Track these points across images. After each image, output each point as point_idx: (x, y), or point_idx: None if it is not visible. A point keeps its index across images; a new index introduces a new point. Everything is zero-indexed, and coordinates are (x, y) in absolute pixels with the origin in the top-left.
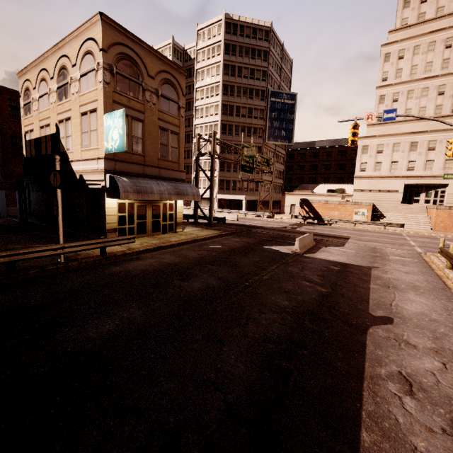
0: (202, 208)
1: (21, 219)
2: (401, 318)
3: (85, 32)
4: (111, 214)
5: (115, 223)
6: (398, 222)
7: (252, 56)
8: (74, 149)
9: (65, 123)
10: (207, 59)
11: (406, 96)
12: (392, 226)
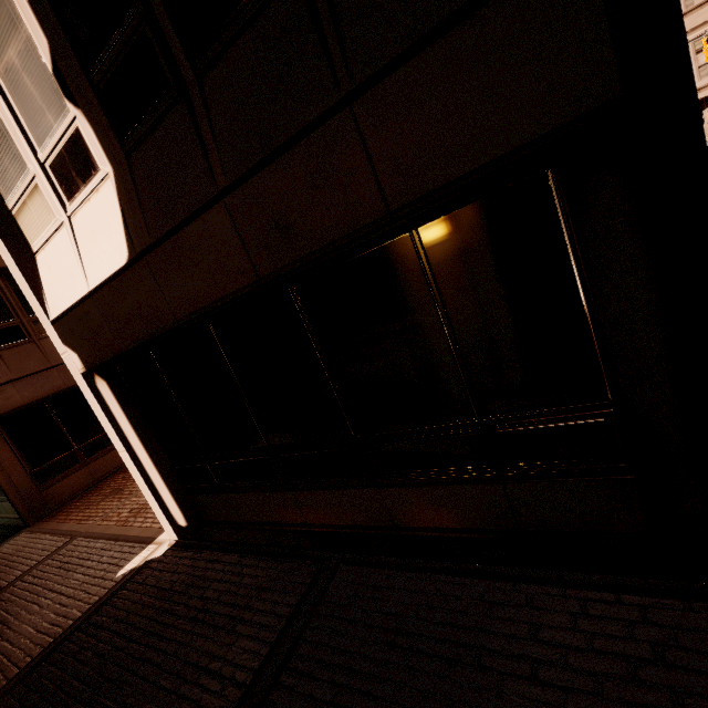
0: None
1: None
2: None
3: None
4: None
5: None
6: None
7: None
8: None
9: None
10: None
11: None
12: None
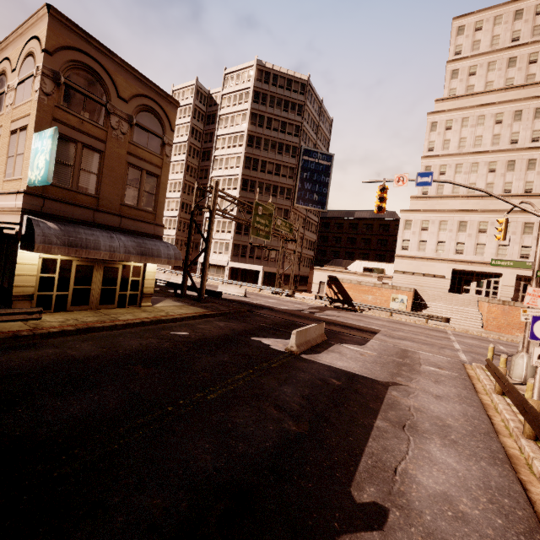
0: (208, 277)
1: None
2: (404, 511)
3: (30, 30)
4: (26, 274)
5: (31, 287)
6: (443, 315)
7: (284, 109)
8: None
9: None
10: (232, 105)
11: (454, 170)
12: (435, 319)
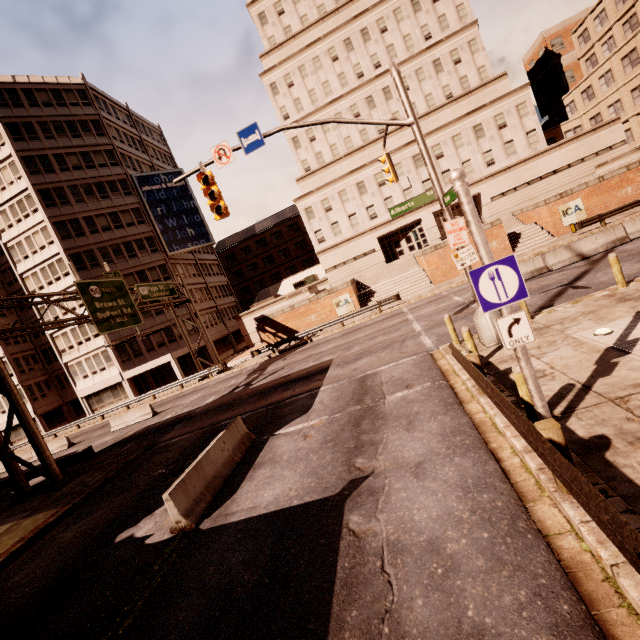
0: (102, 412)
1: None
2: None
3: None
4: None
5: None
6: (392, 292)
7: (73, 134)
8: None
9: None
10: None
11: (322, 130)
12: (387, 303)
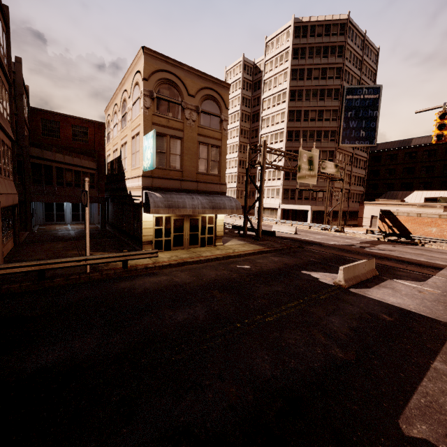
0: (264, 218)
1: (102, 226)
2: None
3: (135, 67)
4: (147, 227)
5: (151, 235)
6: None
7: (324, 55)
8: (128, 169)
9: (124, 147)
10: (274, 68)
11: None
12: None
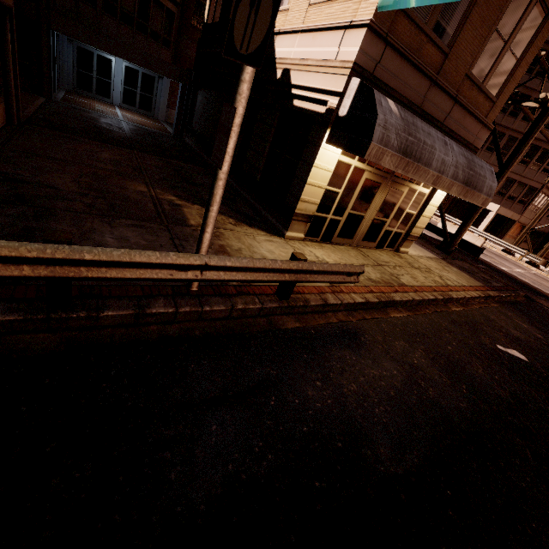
0: None
1: (176, 131)
2: None
3: None
4: (316, 183)
5: (314, 204)
6: None
7: None
8: (294, 1)
9: None
10: None
11: None
12: None
